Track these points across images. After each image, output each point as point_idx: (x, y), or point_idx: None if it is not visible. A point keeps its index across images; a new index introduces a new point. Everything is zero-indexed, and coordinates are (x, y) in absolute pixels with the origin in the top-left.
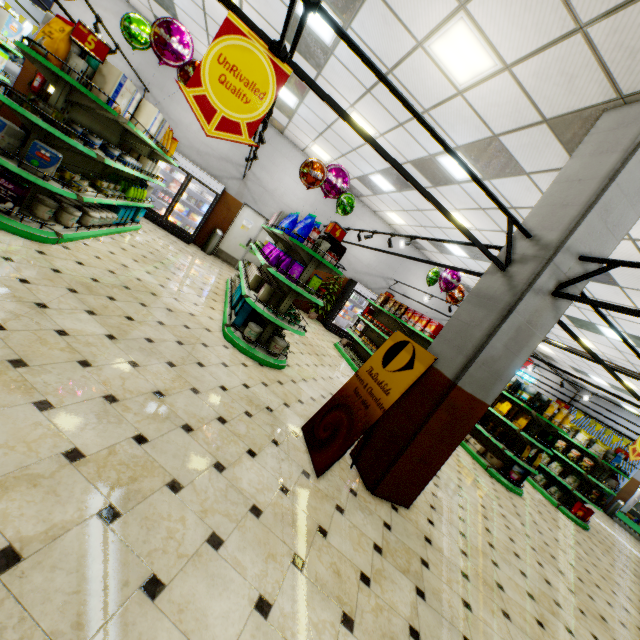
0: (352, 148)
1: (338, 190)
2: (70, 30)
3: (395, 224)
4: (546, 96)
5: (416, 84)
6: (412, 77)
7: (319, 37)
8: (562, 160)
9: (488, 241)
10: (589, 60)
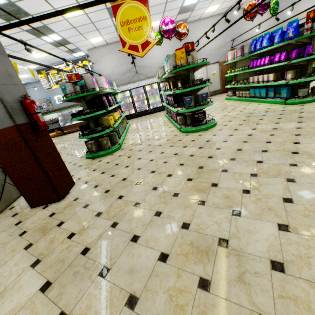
0: None
1: (267, 5)
2: (184, 50)
3: None
4: None
5: None
6: None
7: None
8: None
9: None
10: None
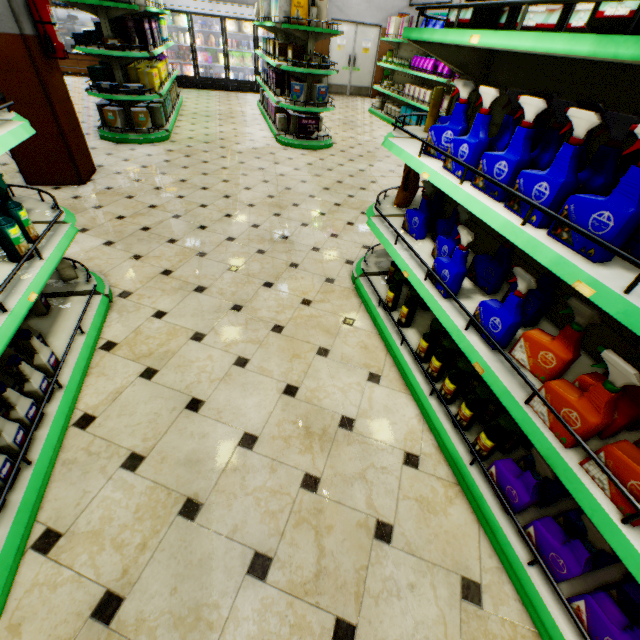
0: None
1: None
2: None
3: None
4: None
5: None
6: None
7: None
8: None
9: None
10: None
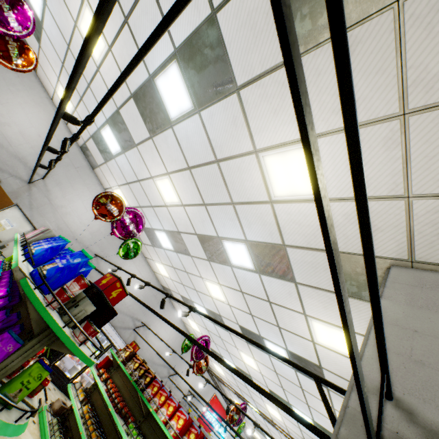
0: (151, 204)
1: (129, 232)
2: None
3: (159, 273)
4: (346, 234)
5: (235, 180)
6: (235, 173)
7: (166, 109)
8: (332, 285)
9: (234, 316)
10: (400, 223)
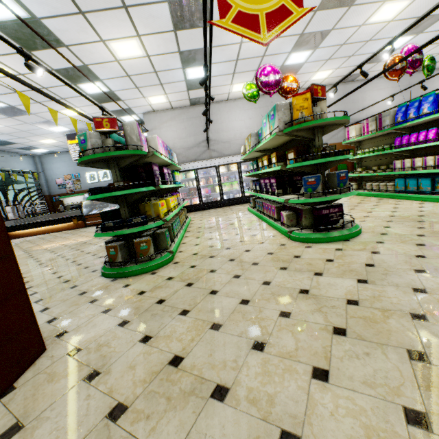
0: (366, 41)
1: (418, 61)
2: (309, 95)
3: None
4: None
5: None
6: None
7: None
8: None
9: None
10: None
